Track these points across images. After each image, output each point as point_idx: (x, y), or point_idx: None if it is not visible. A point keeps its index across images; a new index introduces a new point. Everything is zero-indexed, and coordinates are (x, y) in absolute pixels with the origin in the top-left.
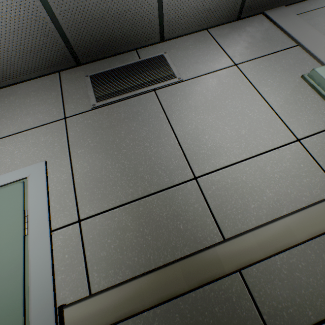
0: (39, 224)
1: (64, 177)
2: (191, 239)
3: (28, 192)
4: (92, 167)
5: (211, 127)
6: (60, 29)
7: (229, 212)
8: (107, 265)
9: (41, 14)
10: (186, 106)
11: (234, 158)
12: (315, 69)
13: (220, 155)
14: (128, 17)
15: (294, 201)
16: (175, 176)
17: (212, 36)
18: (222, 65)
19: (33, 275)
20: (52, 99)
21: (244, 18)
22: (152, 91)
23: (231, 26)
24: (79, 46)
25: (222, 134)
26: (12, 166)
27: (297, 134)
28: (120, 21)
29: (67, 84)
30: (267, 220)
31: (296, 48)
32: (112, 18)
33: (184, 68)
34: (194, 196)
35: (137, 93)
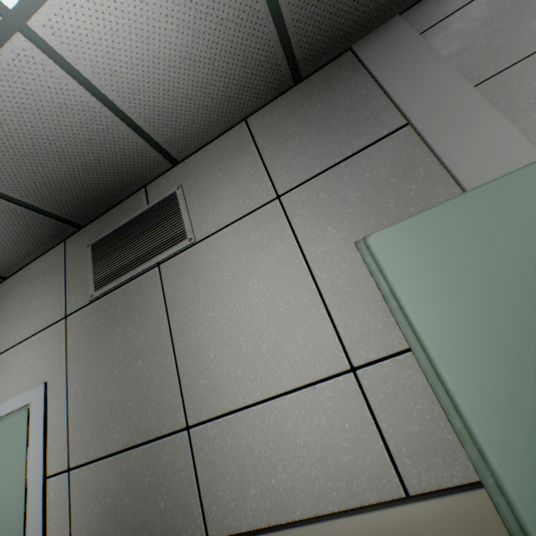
0: (36, 468)
1: (60, 407)
2: (170, 525)
3: (30, 424)
4: (85, 394)
5: (221, 336)
6: (34, 207)
7: (221, 493)
8: (88, 535)
9: (3, 205)
10: (193, 294)
11: (243, 397)
12: (367, 239)
13: (224, 390)
14: (105, 163)
15: (317, 495)
16: (166, 421)
17: (251, 135)
18: (257, 200)
19: (29, 530)
20: (56, 287)
21: (312, 72)
22: (155, 267)
23: (287, 101)
24: (67, 212)
25: (233, 350)
26: (22, 385)
27: (354, 356)
28: (98, 170)
29: (71, 260)
30: (270, 520)
31: (402, 133)
32: (86, 173)
33: (200, 216)
34: (182, 458)
35: (138, 273)
